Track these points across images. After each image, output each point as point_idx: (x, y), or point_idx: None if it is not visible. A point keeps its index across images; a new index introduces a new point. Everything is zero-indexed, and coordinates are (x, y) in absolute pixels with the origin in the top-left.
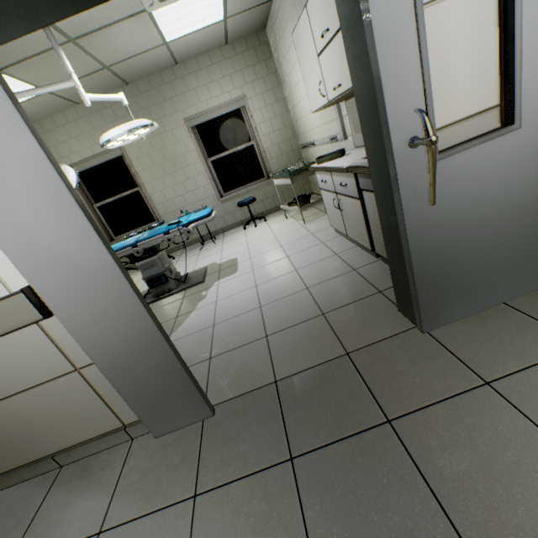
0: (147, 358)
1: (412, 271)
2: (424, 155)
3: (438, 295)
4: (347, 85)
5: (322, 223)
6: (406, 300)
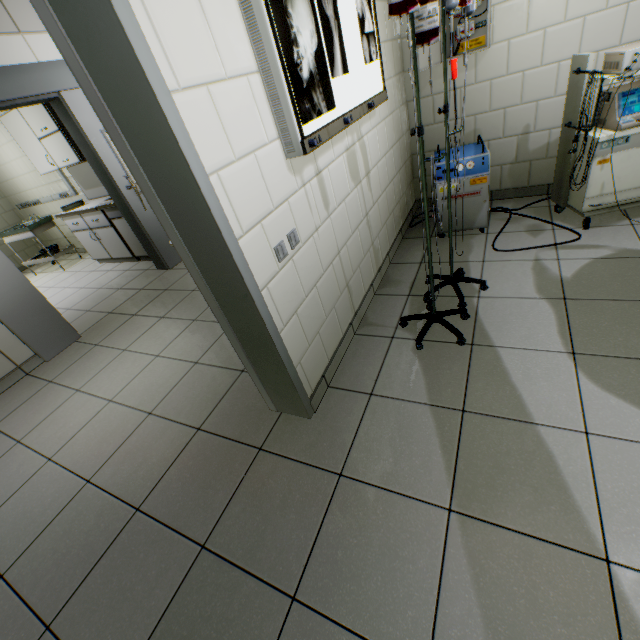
0: (30, 304)
1: (153, 241)
2: (135, 193)
3: (168, 251)
4: (75, 161)
5: (83, 264)
6: (158, 259)
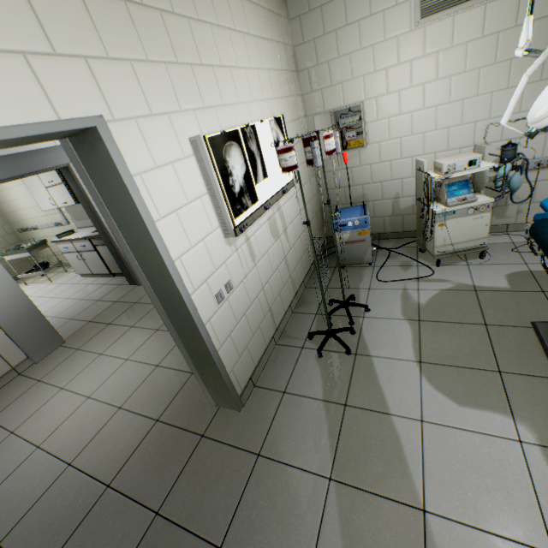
0: (29, 318)
1: (128, 264)
2: None
3: None
4: (72, 203)
5: (67, 277)
6: (131, 277)
